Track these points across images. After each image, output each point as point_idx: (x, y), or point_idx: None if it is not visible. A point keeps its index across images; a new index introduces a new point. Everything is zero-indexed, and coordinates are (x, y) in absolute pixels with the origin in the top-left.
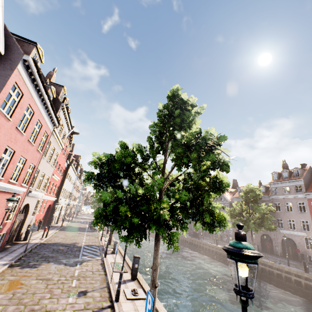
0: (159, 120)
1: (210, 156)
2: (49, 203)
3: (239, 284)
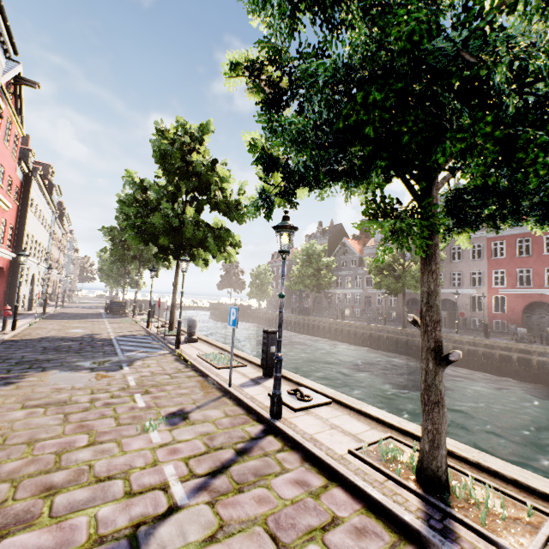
0: None
1: None
2: None
3: None
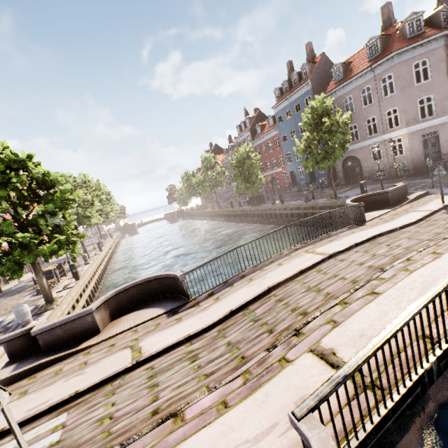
0: None
1: None
2: None
3: None
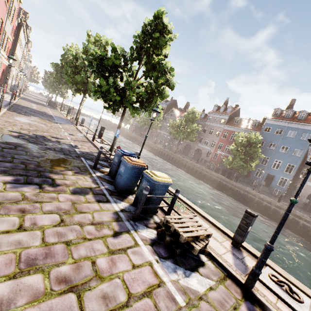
0: (142, 36)
1: (163, 78)
2: (3, 66)
3: (152, 117)
